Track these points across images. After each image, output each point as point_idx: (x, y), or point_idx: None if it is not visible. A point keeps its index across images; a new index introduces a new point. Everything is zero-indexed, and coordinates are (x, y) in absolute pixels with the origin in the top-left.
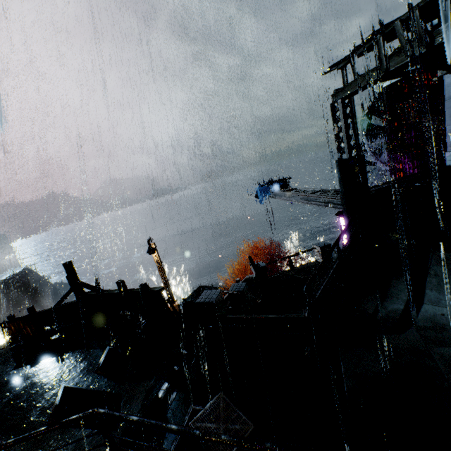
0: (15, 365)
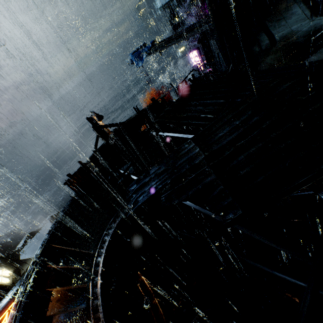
0: (107, 183)
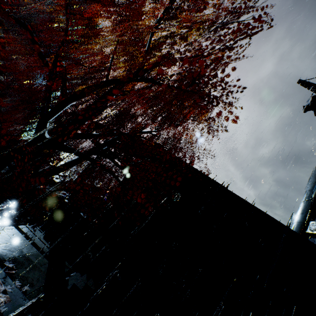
0: None
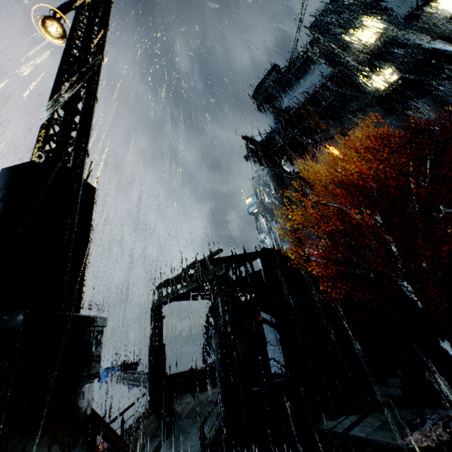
0: None
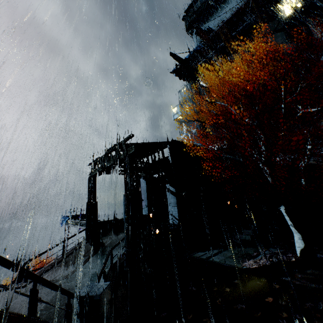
0: None
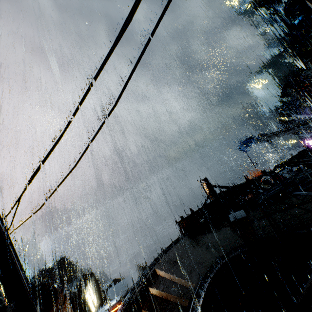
0: (212, 233)
